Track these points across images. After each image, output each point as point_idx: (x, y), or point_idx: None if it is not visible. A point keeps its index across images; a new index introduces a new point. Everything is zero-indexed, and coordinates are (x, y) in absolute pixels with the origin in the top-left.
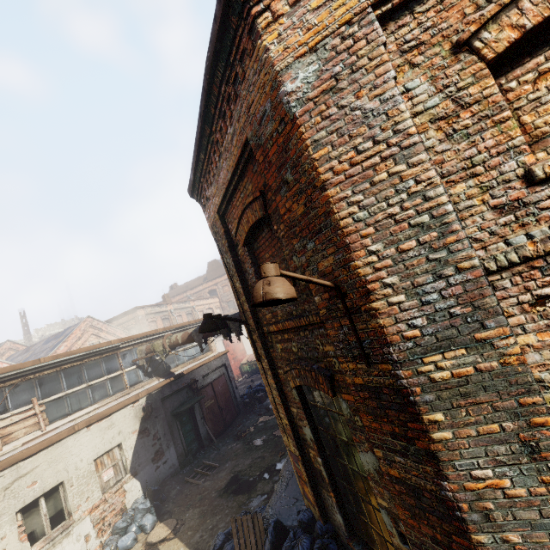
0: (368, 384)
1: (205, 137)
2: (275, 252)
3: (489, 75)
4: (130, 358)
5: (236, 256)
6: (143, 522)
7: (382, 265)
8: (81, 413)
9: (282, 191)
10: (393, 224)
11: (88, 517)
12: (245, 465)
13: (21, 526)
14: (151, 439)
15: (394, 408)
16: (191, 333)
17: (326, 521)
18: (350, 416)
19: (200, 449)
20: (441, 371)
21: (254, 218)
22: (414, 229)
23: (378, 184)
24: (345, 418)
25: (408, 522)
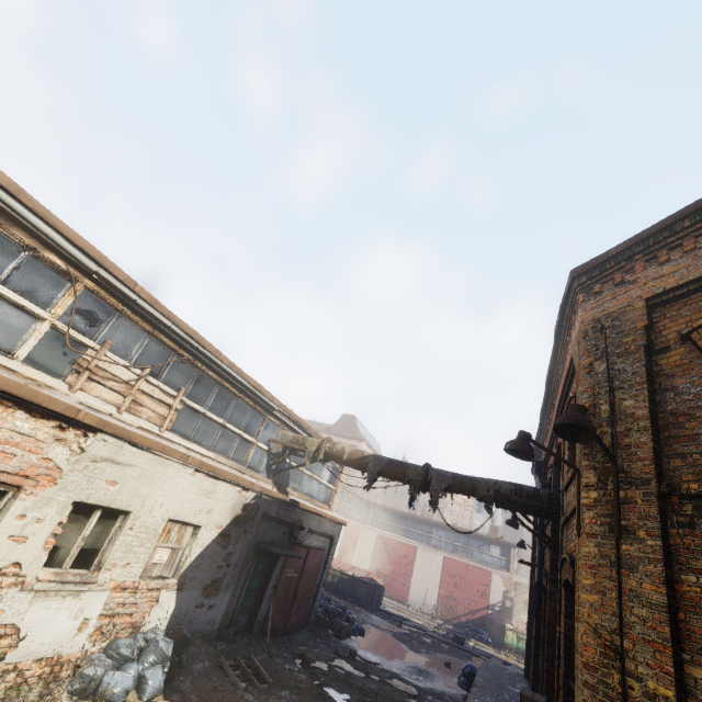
0: None
1: None
2: None
3: None
4: (269, 434)
5: (650, 364)
6: (149, 672)
7: None
8: (197, 448)
9: None
10: None
11: (107, 594)
12: None
13: (59, 526)
14: (223, 556)
15: None
16: (367, 456)
17: None
18: None
19: (243, 632)
20: None
21: None
22: None
23: None
24: None
25: None
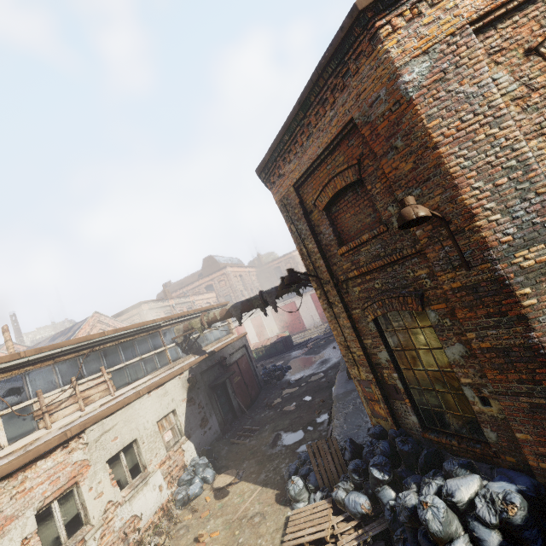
0: (466, 285)
1: (296, 121)
2: (359, 210)
3: None
4: (169, 336)
5: (310, 222)
6: (204, 474)
7: (483, 196)
8: (139, 383)
9: (389, 155)
10: (490, 168)
11: (159, 471)
12: (285, 424)
13: (110, 474)
14: (197, 407)
15: (490, 295)
16: (229, 309)
17: (398, 427)
18: (438, 321)
19: (234, 420)
20: (527, 261)
21: (344, 183)
22: (505, 171)
23: (478, 142)
24: (432, 325)
25: (496, 378)
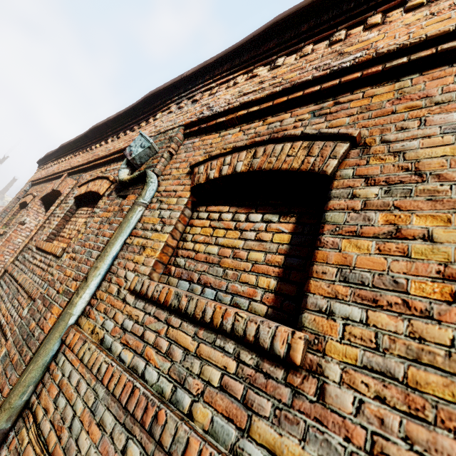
0: None
1: None
2: None
3: (18, 207)
4: None
5: None
6: None
7: None
8: None
9: None
10: None
11: None
12: None
13: None
14: None
15: None
16: None
17: None
18: None
19: None
20: None
21: None
22: None
23: None
24: None
25: None
